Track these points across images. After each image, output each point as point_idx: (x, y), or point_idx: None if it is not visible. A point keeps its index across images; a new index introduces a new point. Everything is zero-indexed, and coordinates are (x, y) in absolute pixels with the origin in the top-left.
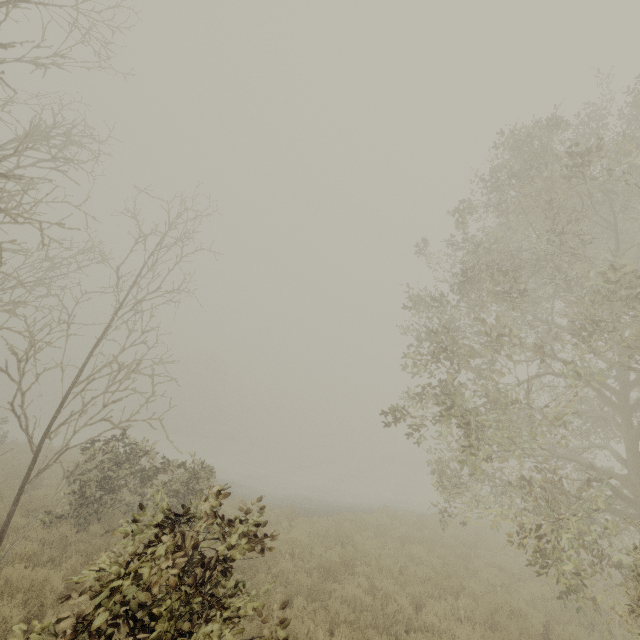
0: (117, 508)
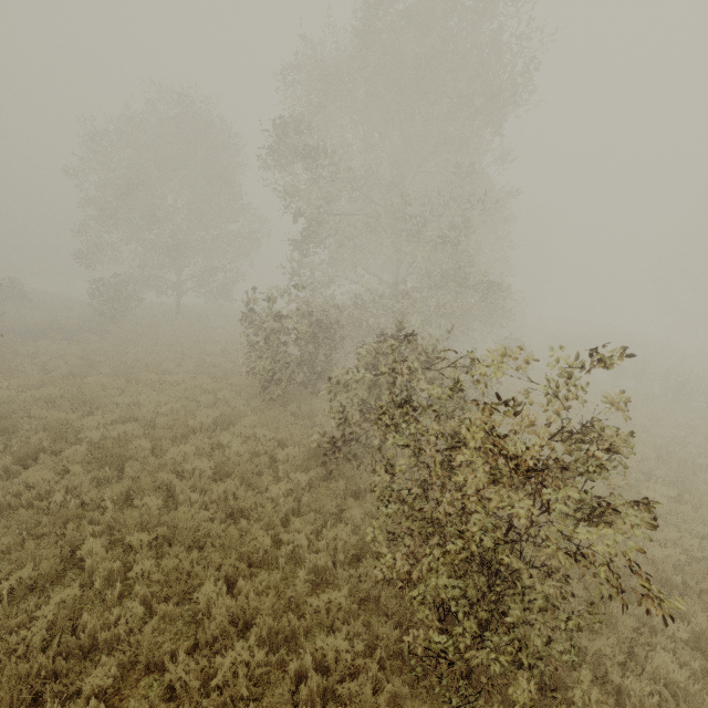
0: None
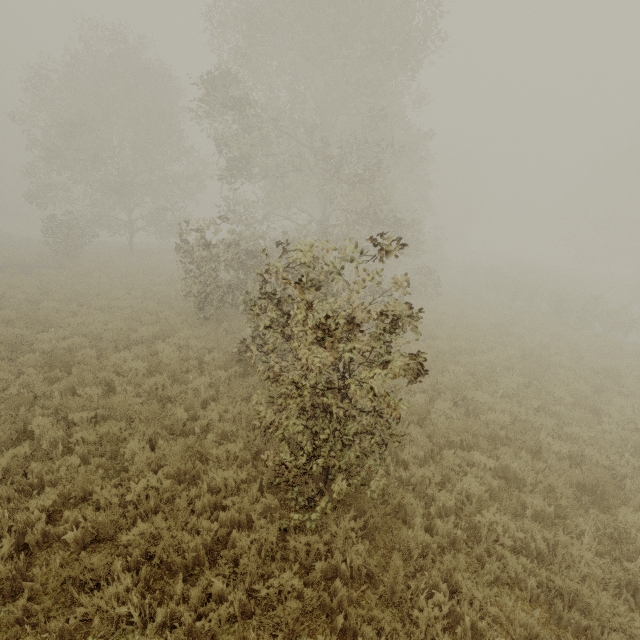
0: None
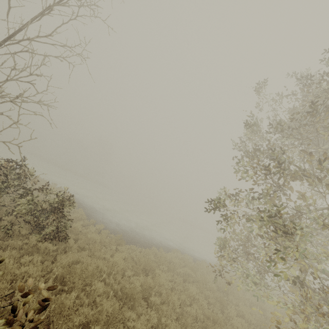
0: None
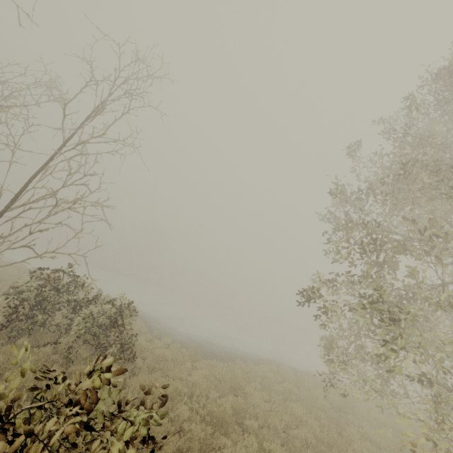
0: (46, 328)
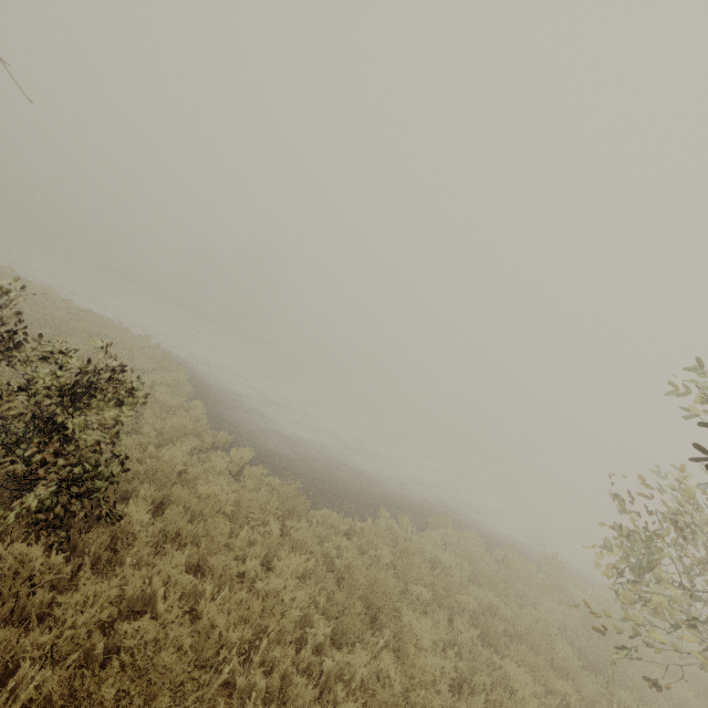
0: None
